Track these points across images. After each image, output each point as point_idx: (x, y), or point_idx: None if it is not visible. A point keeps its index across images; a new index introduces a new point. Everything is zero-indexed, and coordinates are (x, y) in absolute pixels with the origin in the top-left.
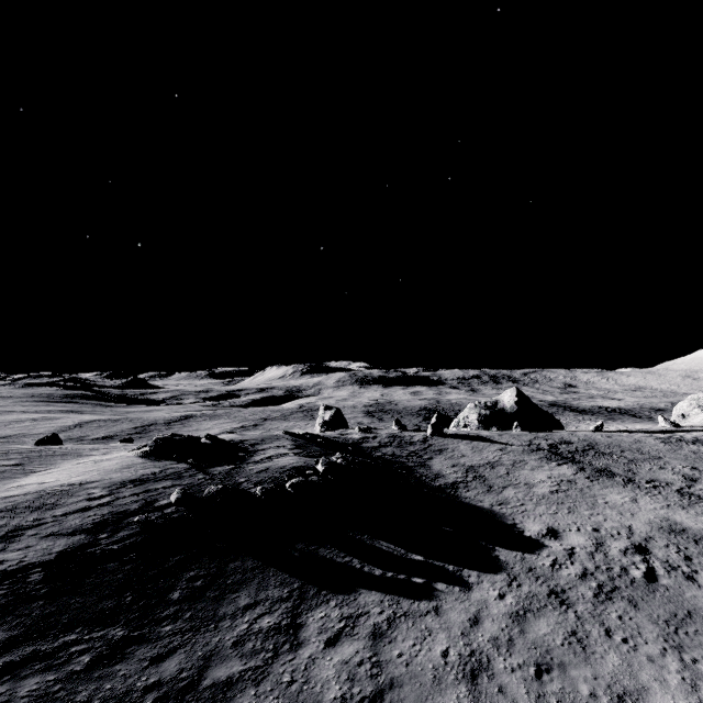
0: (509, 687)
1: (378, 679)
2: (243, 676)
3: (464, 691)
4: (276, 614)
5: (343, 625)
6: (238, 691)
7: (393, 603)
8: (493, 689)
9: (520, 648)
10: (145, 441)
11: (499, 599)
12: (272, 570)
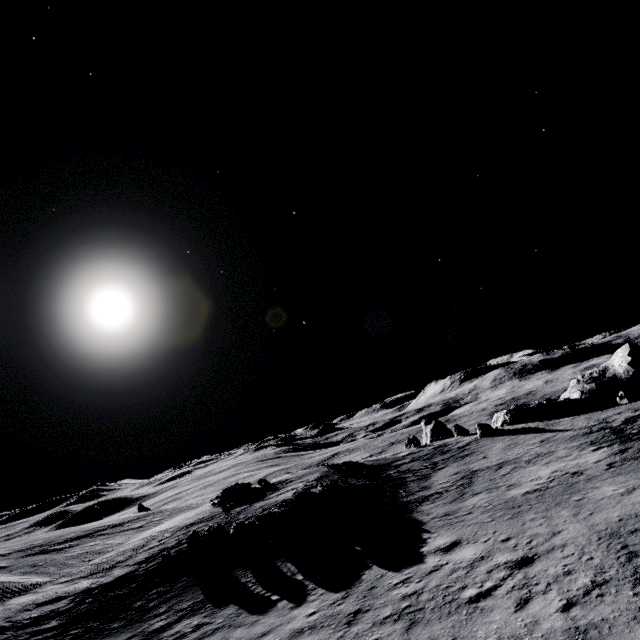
0: None
1: None
2: None
3: None
4: (168, 620)
5: (190, 630)
6: None
7: (236, 616)
8: None
9: None
10: None
11: (307, 616)
12: (196, 588)
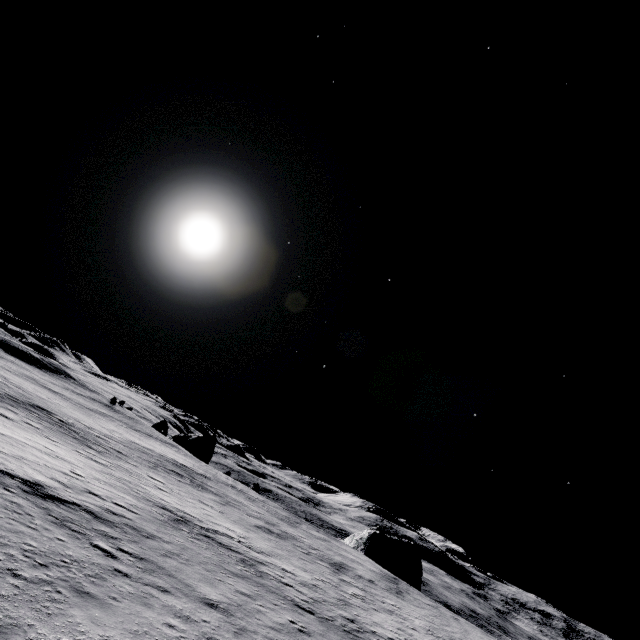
0: None
1: None
2: None
3: None
4: None
5: None
6: None
7: None
8: None
9: None
10: None
11: None
12: None
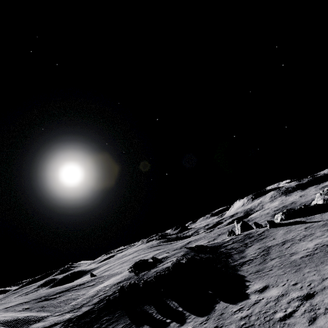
0: None
1: None
2: None
3: None
4: None
5: None
6: None
7: None
8: None
9: None
10: None
11: None
12: (126, 316)
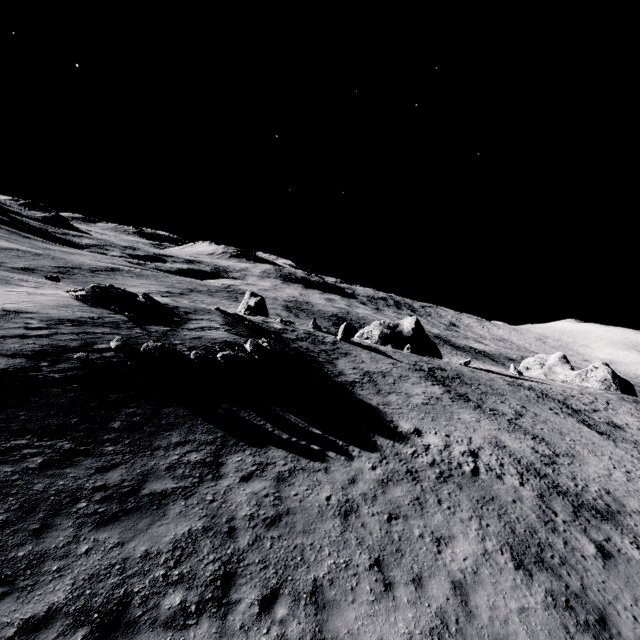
0: (368, 524)
1: (278, 507)
2: (175, 491)
3: (338, 523)
4: (202, 453)
5: (255, 469)
6: (171, 501)
7: (295, 460)
8: (358, 524)
9: (380, 502)
10: (68, 282)
11: (371, 469)
12: (200, 420)
